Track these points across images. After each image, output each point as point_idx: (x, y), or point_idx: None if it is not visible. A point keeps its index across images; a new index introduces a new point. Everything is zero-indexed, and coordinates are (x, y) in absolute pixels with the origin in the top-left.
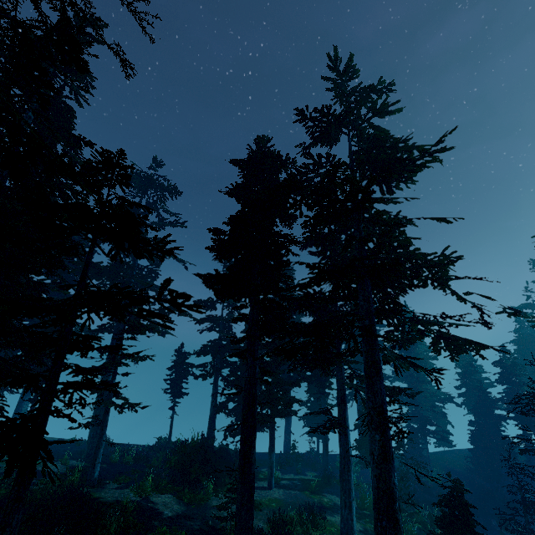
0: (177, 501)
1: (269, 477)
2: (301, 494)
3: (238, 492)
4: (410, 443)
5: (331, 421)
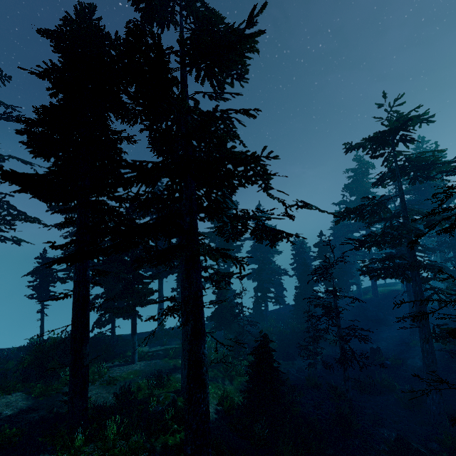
0: (25, 398)
1: (132, 355)
2: (160, 362)
3: (70, 384)
4: (255, 307)
5: (169, 308)
